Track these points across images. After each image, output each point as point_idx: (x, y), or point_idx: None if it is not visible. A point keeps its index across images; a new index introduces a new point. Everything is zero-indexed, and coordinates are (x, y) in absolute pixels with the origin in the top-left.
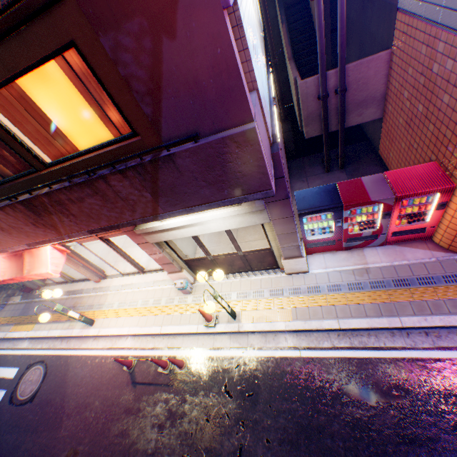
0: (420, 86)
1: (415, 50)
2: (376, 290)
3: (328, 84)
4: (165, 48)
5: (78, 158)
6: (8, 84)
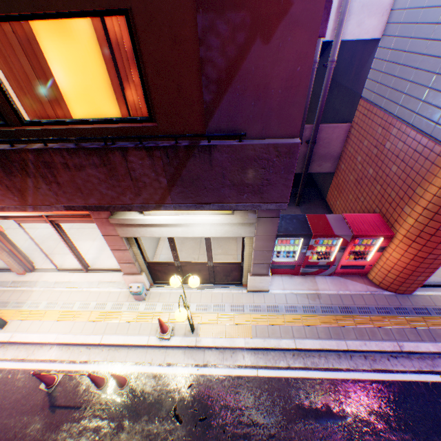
0: (373, 155)
1: (373, 129)
2: (326, 315)
3: (302, 134)
4: (254, 48)
5: (70, 125)
6: (23, 20)
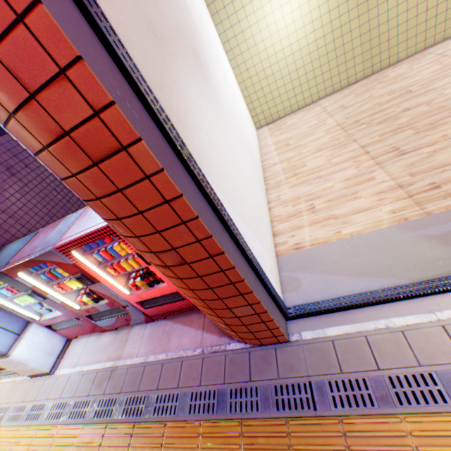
0: None
1: None
2: (96, 423)
3: None
4: None
5: None
6: None
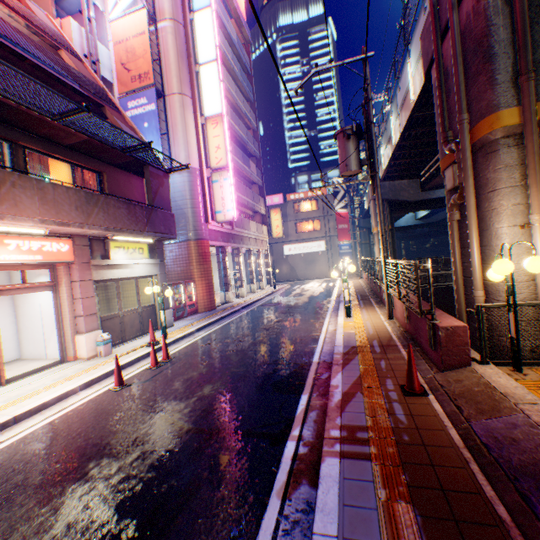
0: None
1: None
2: (205, 318)
3: None
4: (161, 188)
5: None
6: (59, 159)
